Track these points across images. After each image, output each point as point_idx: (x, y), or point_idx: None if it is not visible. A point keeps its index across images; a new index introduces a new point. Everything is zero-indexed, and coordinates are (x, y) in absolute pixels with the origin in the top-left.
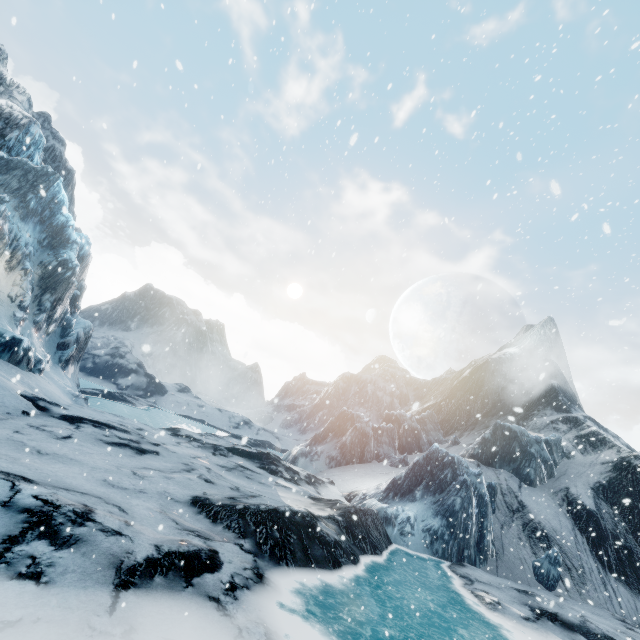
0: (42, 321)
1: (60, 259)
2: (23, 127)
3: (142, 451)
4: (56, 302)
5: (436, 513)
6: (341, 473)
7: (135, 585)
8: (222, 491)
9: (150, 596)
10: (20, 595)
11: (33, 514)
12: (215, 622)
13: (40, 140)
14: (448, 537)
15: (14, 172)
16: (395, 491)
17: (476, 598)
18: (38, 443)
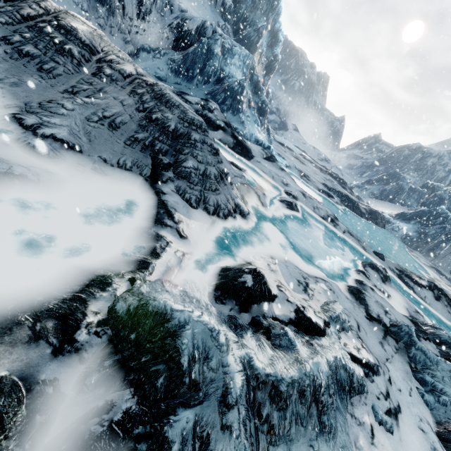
0: None
1: (274, 54)
2: None
3: (301, 162)
4: (268, 80)
5: (416, 231)
6: (375, 202)
7: (321, 192)
8: (329, 185)
9: (323, 195)
10: (307, 185)
11: (301, 172)
12: (335, 205)
13: None
14: (414, 240)
15: None
16: (400, 217)
17: (408, 252)
18: (282, 152)
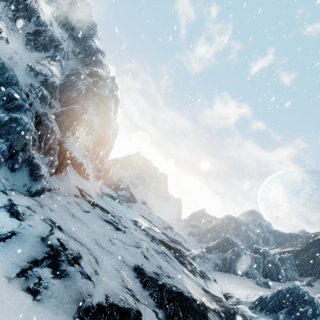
0: (94, 158)
1: (106, 133)
2: (104, 79)
3: (118, 228)
4: (100, 151)
5: None
6: (221, 276)
7: None
8: (152, 266)
9: None
10: (21, 304)
11: (52, 249)
12: None
13: (109, 85)
14: None
15: (97, 96)
16: (261, 306)
17: None
18: (74, 211)
